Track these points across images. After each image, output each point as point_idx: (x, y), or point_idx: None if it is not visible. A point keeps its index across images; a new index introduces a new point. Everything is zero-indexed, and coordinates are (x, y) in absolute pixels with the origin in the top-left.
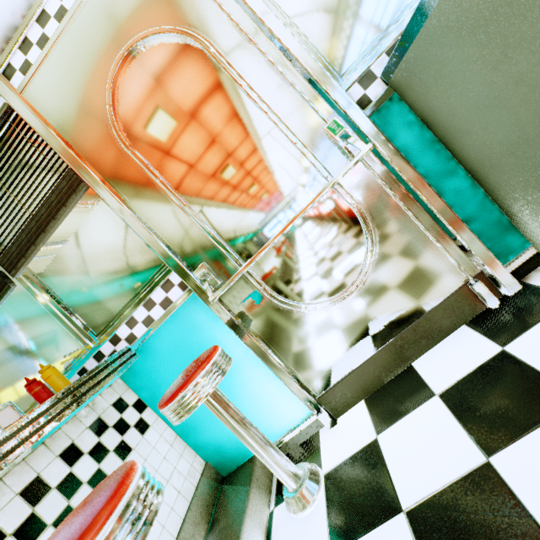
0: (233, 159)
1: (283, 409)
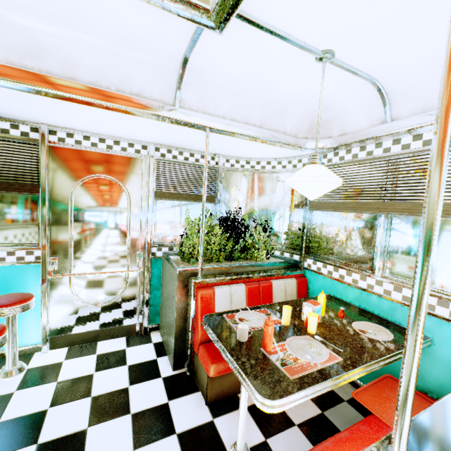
0: (105, 234)
1: (28, 335)
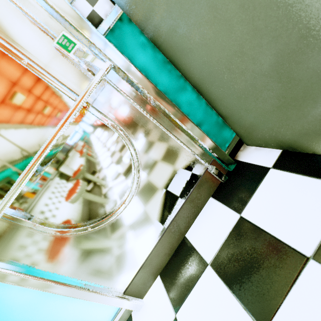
0: None
1: (95, 316)
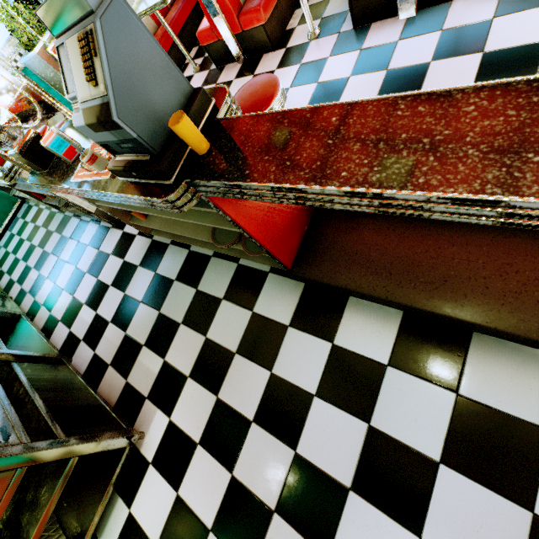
0: None
1: None
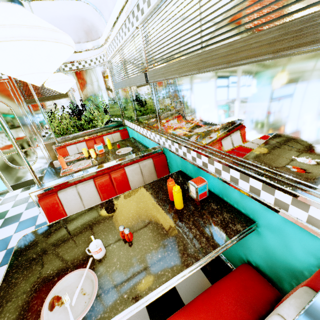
0: None
1: None
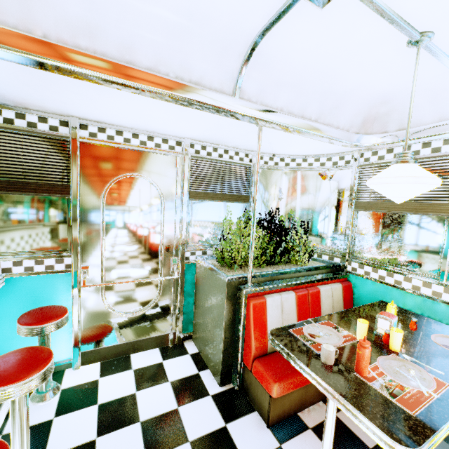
0: (138, 238)
1: (57, 351)
